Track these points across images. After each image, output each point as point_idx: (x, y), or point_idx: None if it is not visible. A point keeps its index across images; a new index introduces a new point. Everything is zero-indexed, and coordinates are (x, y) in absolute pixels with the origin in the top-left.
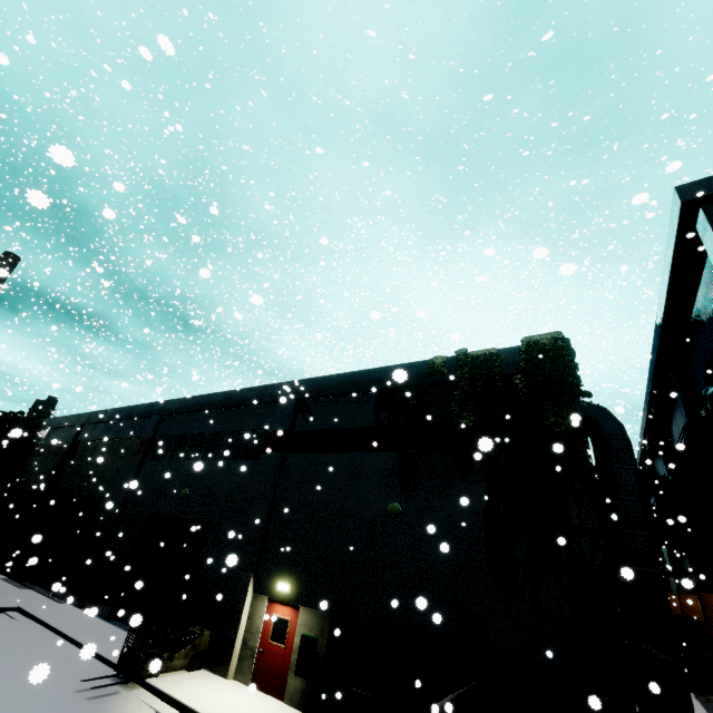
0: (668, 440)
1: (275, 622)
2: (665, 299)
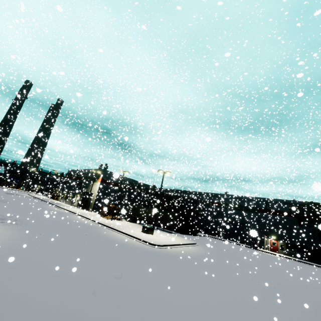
0: None
1: (272, 242)
2: None
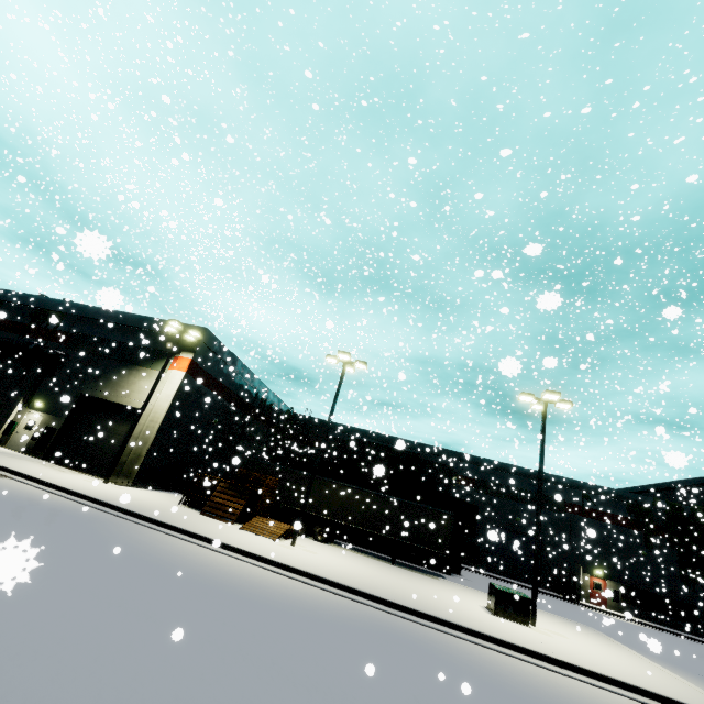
0: None
1: (595, 583)
2: None
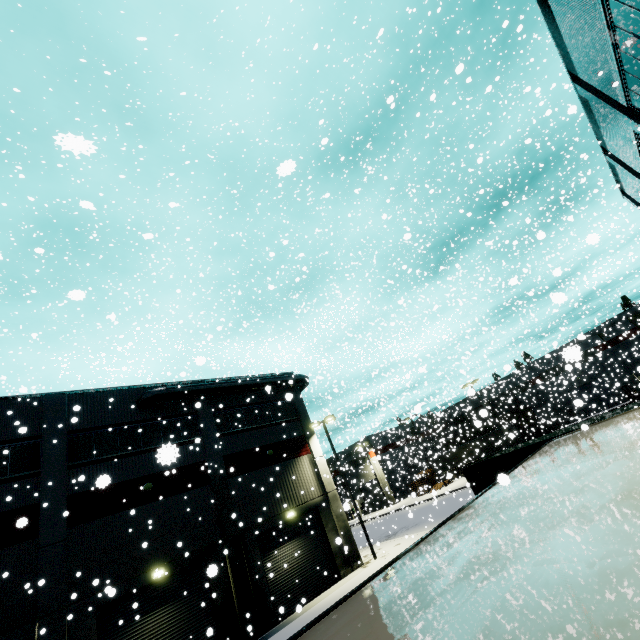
0: None
1: None
2: None
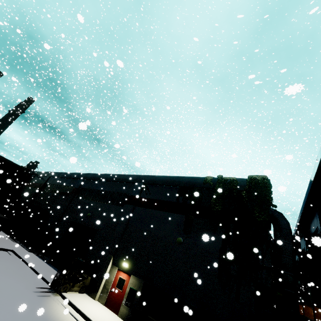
0: (309, 231)
1: (119, 279)
2: (317, 168)
